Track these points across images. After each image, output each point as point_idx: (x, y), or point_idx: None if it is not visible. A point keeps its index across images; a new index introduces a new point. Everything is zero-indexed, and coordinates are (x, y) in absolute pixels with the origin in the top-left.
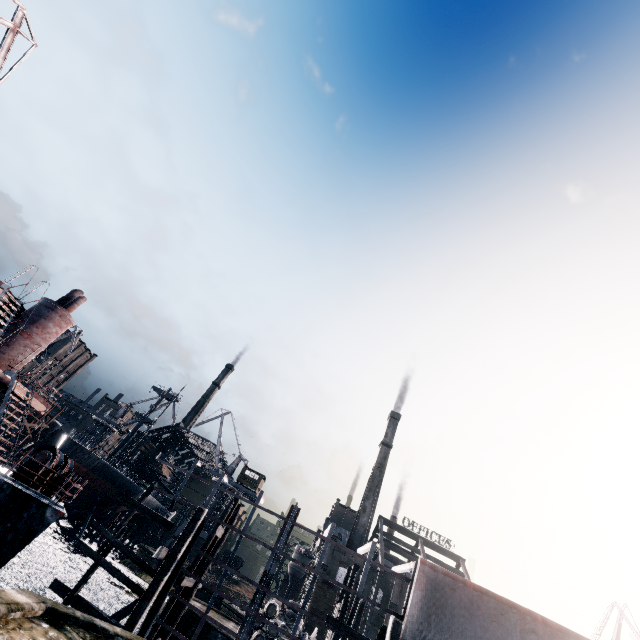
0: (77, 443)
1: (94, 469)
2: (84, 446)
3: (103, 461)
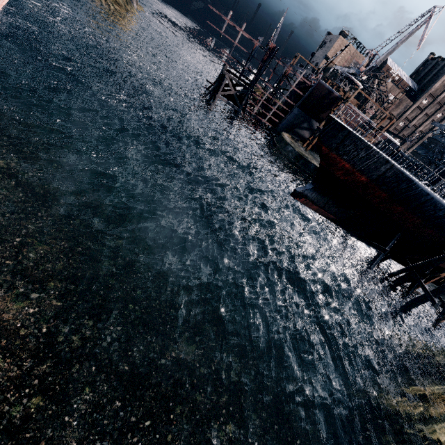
0: (344, 127)
1: (379, 180)
2: (357, 134)
3: (396, 168)
